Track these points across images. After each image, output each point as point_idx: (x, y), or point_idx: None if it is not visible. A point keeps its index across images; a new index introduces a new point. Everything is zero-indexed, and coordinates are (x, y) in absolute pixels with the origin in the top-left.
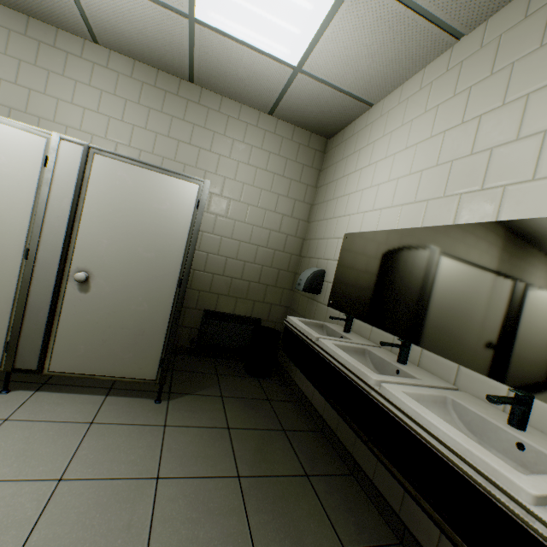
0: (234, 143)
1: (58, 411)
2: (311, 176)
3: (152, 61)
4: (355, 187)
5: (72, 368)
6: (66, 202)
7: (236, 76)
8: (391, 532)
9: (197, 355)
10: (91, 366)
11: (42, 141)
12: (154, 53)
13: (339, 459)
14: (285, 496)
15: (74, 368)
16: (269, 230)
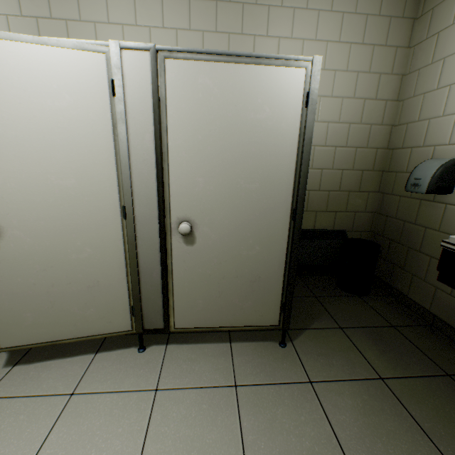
0: (295, 14)
1: (197, 371)
2: (401, 32)
3: None
4: None
5: (195, 323)
6: (147, 140)
7: None
8: None
9: None
10: (212, 319)
11: (100, 59)
12: None
13: None
14: None
15: (197, 323)
16: (348, 124)
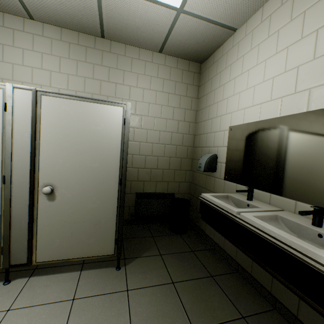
0: (138, 76)
1: (47, 293)
2: (193, 91)
3: (73, 25)
4: (231, 92)
5: (52, 257)
6: (26, 136)
7: (134, 26)
8: None
9: (135, 223)
10: (66, 253)
11: None
12: (73, 19)
13: (259, 295)
14: None
15: (54, 257)
16: (171, 132)
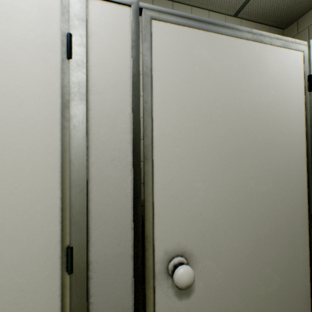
0: None
1: None
2: None
3: None
4: None
5: None
6: (120, 126)
7: None
8: None
9: None
10: None
11: (51, 3)
12: None
13: None
14: None
15: None
16: None
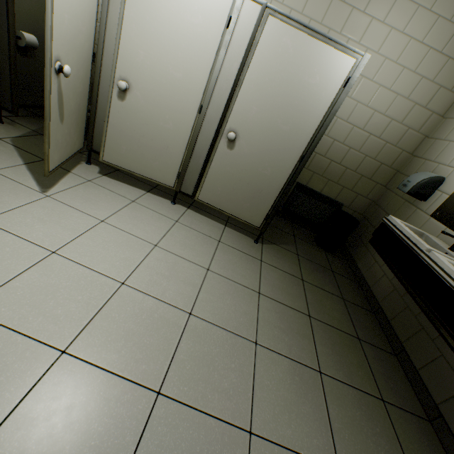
0: (397, 0)
1: (201, 226)
2: None
3: None
4: None
5: (210, 201)
6: (234, 67)
7: None
8: (421, 410)
9: (279, 216)
10: (221, 204)
11: None
12: None
13: (386, 340)
14: (341, 344)
15: (212, 202)
16: (390, 119)
